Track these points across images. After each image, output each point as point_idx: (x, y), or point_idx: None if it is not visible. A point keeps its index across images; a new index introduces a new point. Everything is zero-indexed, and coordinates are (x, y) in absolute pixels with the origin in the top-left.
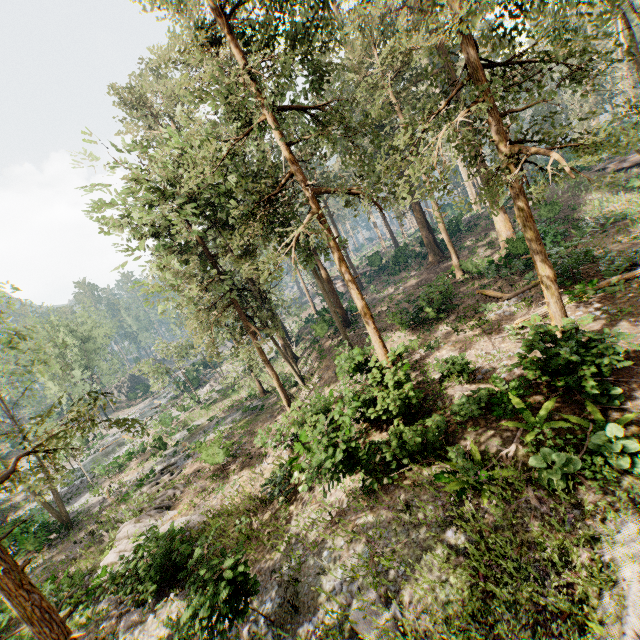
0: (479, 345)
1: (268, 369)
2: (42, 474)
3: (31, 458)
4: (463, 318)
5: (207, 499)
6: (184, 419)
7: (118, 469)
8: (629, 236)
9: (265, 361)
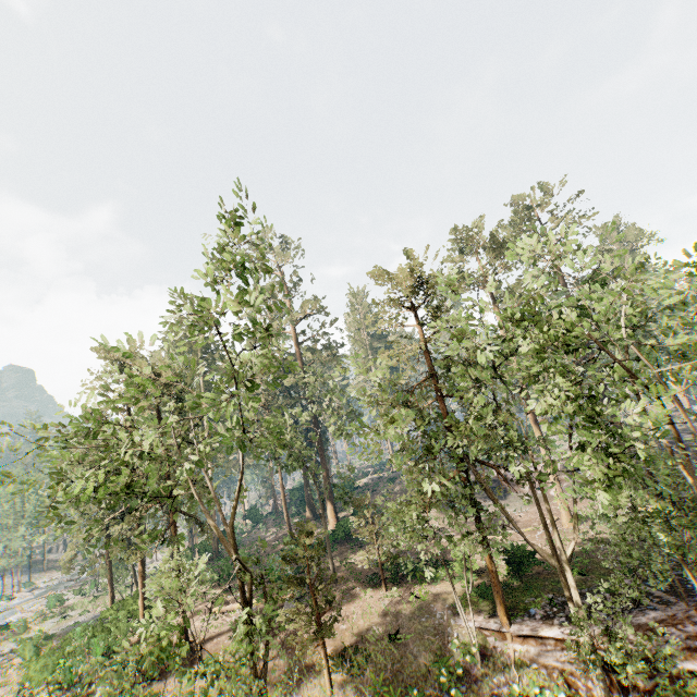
0: (195, 618)
1: (109, 586)
2: None
3: None
4: (227, 590)
5: (2, 688)
6: (71, 604)
7: None
8: (351, 559)
9: (110, 579)
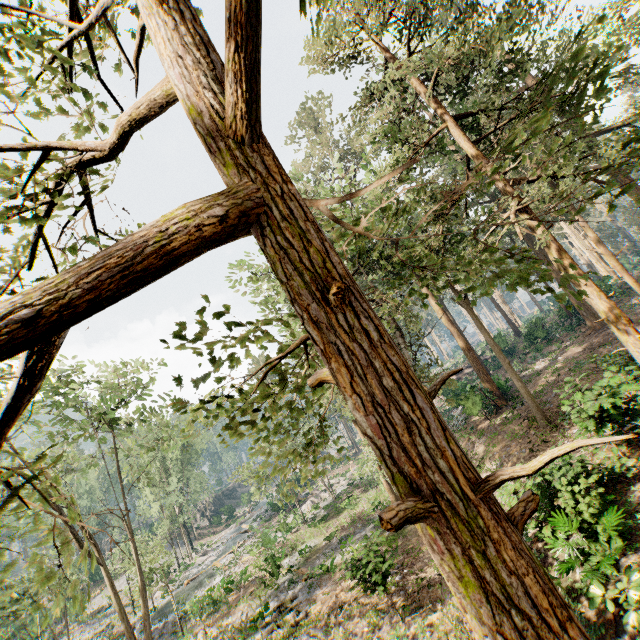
0: None
1: None
2: (116, 614)
3: (106, 593)
4: None
5: None
6: (288, 541)
7: (213, 606)
8: None
9: None
